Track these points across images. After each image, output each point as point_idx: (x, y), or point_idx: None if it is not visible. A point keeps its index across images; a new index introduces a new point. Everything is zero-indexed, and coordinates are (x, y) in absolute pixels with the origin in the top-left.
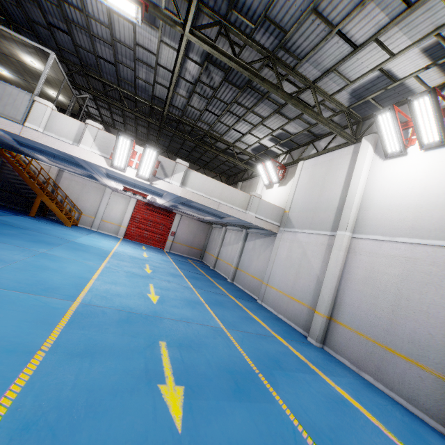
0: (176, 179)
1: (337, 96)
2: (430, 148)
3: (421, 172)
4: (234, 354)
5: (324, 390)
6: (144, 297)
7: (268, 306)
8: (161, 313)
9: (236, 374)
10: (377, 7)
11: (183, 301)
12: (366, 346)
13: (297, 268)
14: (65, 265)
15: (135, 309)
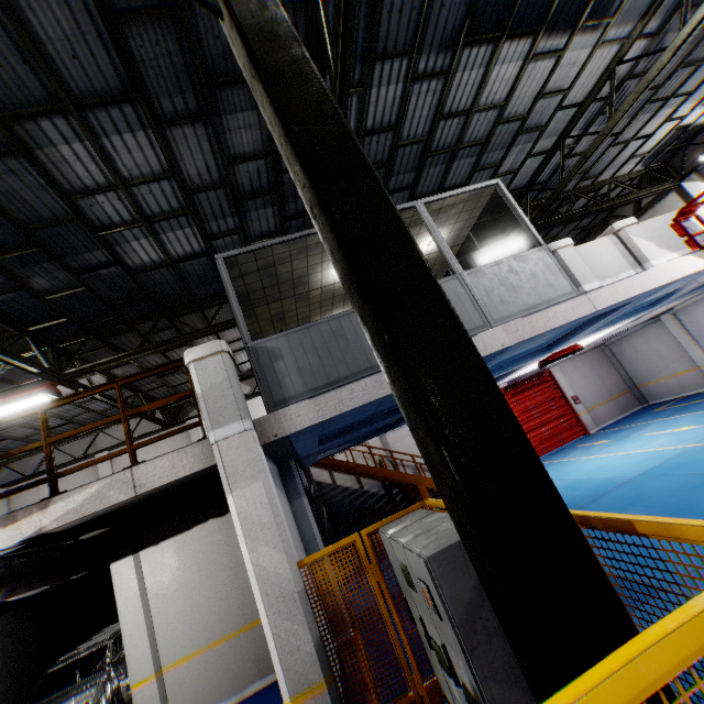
0: None
1: None
2: None
3: None
4: None
5: None
6: None
7: None
8: None
9: None
10: None
11: None
12: None
13: None
14: None
15: None
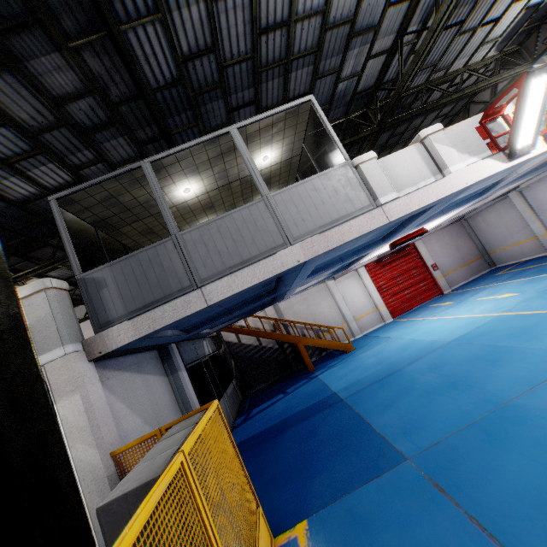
0: None
1: None
2: None
3: None
4: None
5: None
6: None
7: None
8: None
9: None
10: None
11: None
12: None
13: None
14: None
15: None
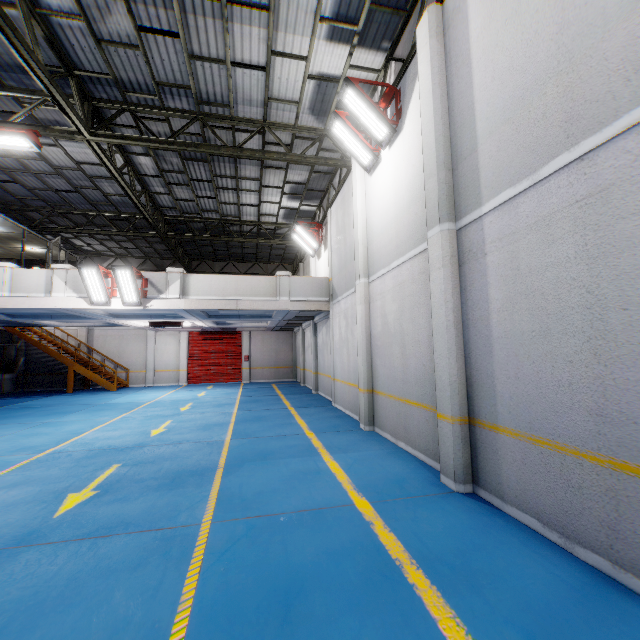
0: (173, 291)
1: (303, 123)
2: (387, 144)
3: (391, 175)
4: (209, 458)
5: (303, 467)
6: (142, 434)
7: (339, 405)
8: (149, 442)
9: (186, 473)
10: (242, 25)
11: (200, 427)
12: (395, 408)
13: (346, 345)
14: (65, 427)
15: (116, 445)
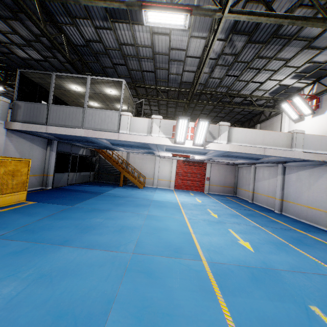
0: (223, 138)
1: None
2: None
3: None
4: None
5: None
6: (240, 246)
7: None
8: (270, 263)
9: None
10: None
11: (270, 244)
12: None
13: None
14: (166, 223)
15: (246, 261)
